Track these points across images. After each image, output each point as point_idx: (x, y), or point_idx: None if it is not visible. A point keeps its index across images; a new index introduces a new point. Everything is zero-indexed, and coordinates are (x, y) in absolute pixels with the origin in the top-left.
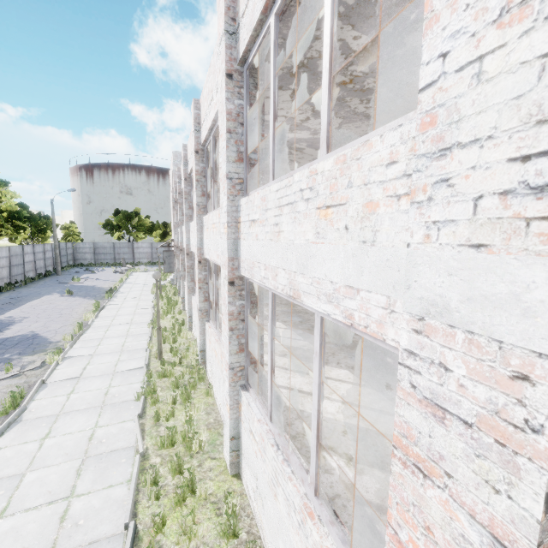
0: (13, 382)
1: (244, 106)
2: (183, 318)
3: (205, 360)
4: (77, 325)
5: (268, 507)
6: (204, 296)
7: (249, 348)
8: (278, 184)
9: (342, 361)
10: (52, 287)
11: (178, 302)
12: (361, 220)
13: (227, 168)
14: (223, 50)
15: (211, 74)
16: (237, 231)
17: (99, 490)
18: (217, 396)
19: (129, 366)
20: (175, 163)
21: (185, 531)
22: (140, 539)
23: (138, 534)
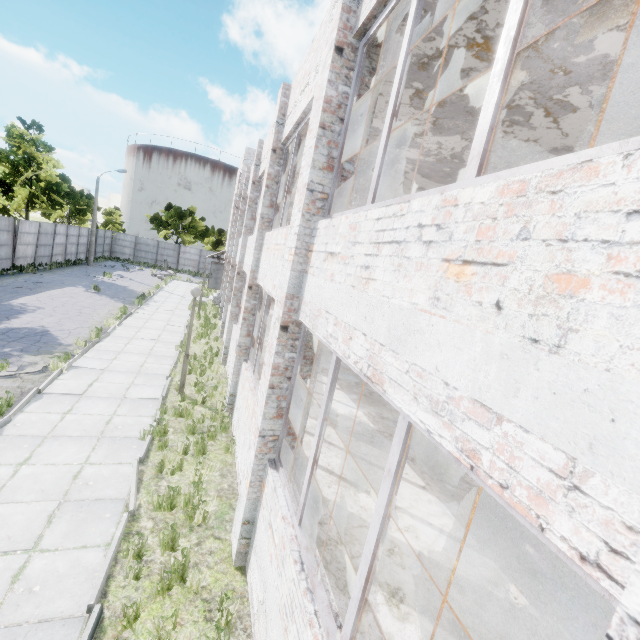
0: (5, 383)
1: (350, 96)
2: (219, 346)
3: (233, 407)
4: (95, 330)
5: (273, 636)
6: (247, 330)
7: (290, 416)
8: (382, 210)
9: None
10: (79, 278)
11: (217, 326)
12: (537, 301)
13: (310, 175)
14: (337, 14)
15: (313, 51)
16: (306, 262)
17: (69, 549)
18: (239, 456)
19: (143, 393)
20: (246, 163)
21: (161, 635)
22: (103, 630)
23: (102, 623)
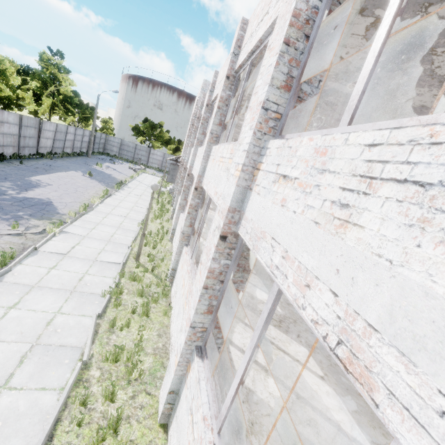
0: (13, 240)
1: (320, 10)
2: (169, 226)
3: (174, 278)
4: (83, 205)
5: None
6: (190, 221)
7: (218, 314)
8: (381, 133)
9: (303, 335)
10: (80, 165)
11: (169, 210)
12: None
13: (266, 93)
14: None
15: None
16: (251, 179)
17: (31, 389)
18: (173, 322)
19: (109, 258)
20: (203, 91)
21: None
22: None
23: None
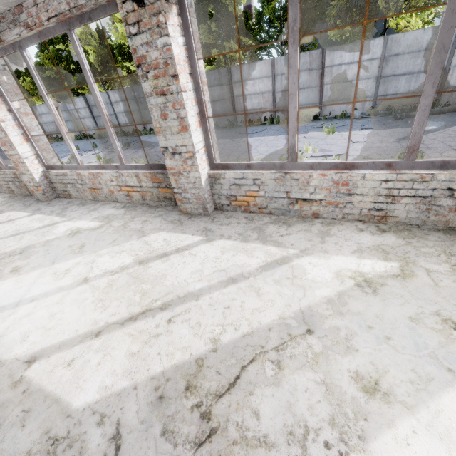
0: None
1: None
2: None
3: None
4: None
5: None
6: None
7: None
8: None
9: None
10: None
11: None
12: None
13: None
14: None
15: None
16: None
17: None
18: None
19: None
20: None
21: None
22: None
23: None
